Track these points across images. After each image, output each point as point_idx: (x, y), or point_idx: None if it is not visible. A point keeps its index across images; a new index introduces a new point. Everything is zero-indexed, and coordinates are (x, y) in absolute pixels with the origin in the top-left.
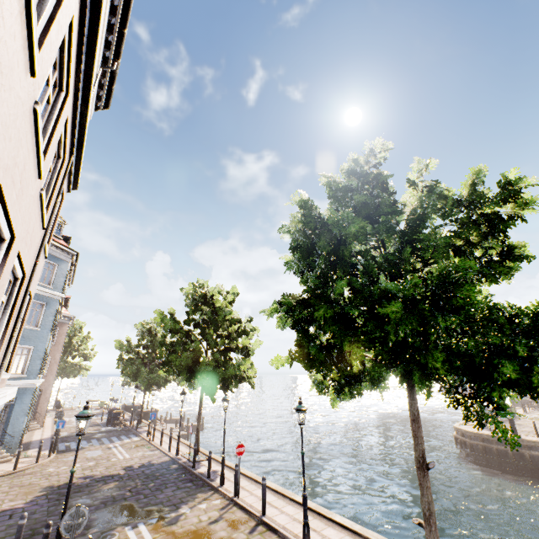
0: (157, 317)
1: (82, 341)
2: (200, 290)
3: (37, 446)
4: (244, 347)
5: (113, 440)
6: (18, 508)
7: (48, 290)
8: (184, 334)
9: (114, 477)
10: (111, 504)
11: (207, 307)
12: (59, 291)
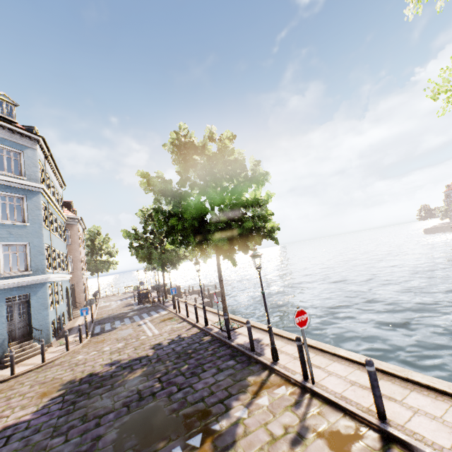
0: (142, 181)
1: (103, 242)
2: (187, 139)
3: (75, 332)
4: (255, 202)
5: (143, 316)
6: (24, 422)
7: (20, 181)
8: (181, 199)
9: (142, 361)
10: (135, 406)
11: (200, 157)
12: (36, 183)
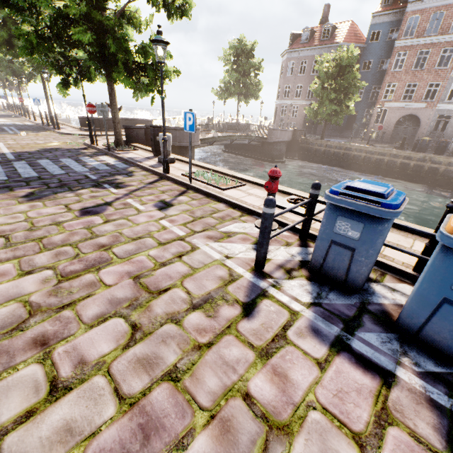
0: None
1: None
2: None
3: None
4: None
5: None
6: None
7: None
8: None
9: None
10: None
11: None
12: None
